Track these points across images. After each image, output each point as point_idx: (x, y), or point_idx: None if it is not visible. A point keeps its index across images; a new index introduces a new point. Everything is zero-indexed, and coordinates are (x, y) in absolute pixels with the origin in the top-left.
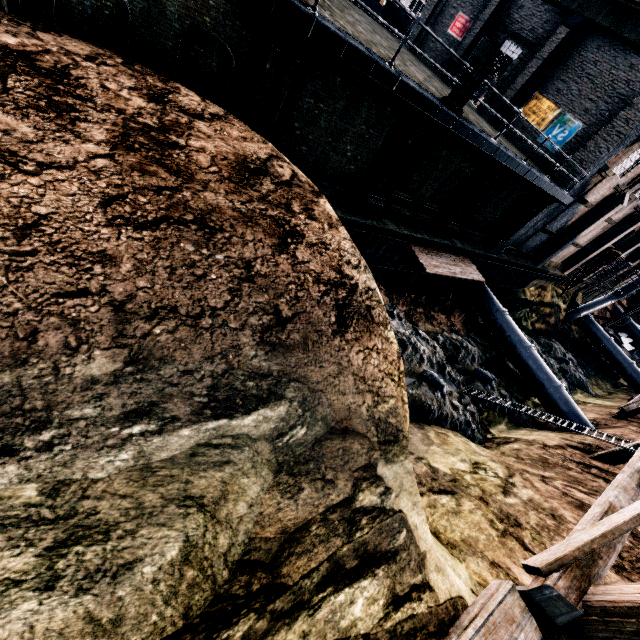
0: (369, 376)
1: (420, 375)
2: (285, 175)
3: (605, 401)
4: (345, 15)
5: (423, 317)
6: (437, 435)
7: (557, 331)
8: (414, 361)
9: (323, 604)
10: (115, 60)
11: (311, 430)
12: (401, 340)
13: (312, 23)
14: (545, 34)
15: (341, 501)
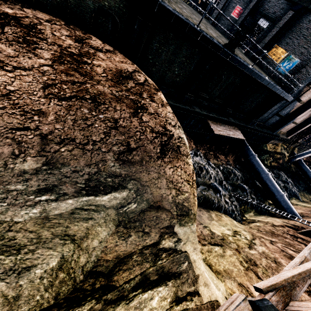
0: (175, 180)
1: (209, 185)
2: (141, 80)
3: (308, 204)
4: (177, 4)
5: (213, 156)
6: (216, 216)
7: (283, 167)
8: (206, 178)
9: (135, 298)
10: (61, 22)
11: (139, 205)
12: (200, 167)
13: (157, 4)
14: (281, 15)
15: (152, 244)
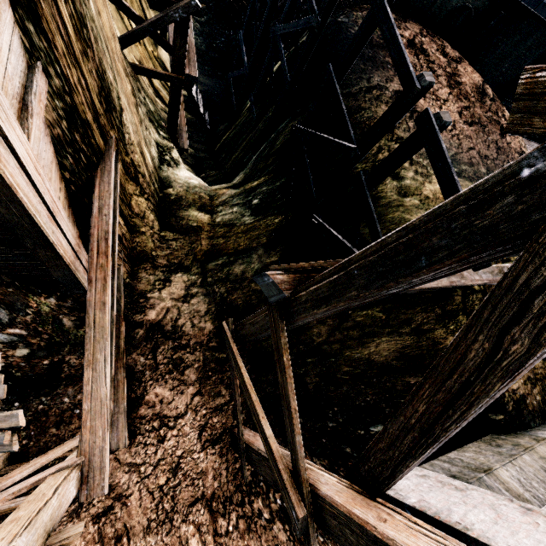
0: None
1: None
2: (491, 94)
3: None
4: None
5: None
6: None
7: None
8: None
9: None
10: (424, 31)
11: None
12: None
13: (539, 3)
14: None
15: None
